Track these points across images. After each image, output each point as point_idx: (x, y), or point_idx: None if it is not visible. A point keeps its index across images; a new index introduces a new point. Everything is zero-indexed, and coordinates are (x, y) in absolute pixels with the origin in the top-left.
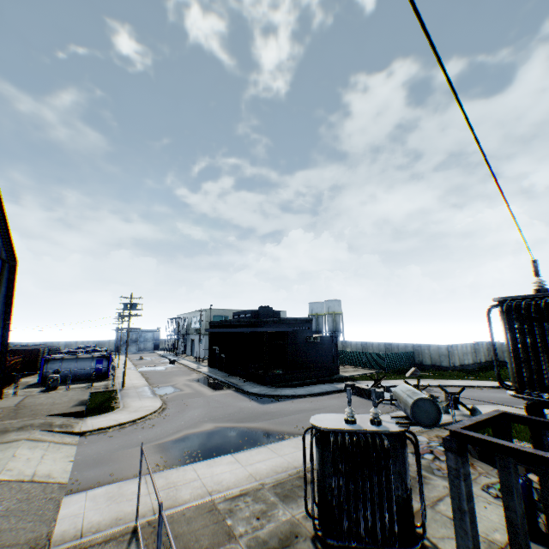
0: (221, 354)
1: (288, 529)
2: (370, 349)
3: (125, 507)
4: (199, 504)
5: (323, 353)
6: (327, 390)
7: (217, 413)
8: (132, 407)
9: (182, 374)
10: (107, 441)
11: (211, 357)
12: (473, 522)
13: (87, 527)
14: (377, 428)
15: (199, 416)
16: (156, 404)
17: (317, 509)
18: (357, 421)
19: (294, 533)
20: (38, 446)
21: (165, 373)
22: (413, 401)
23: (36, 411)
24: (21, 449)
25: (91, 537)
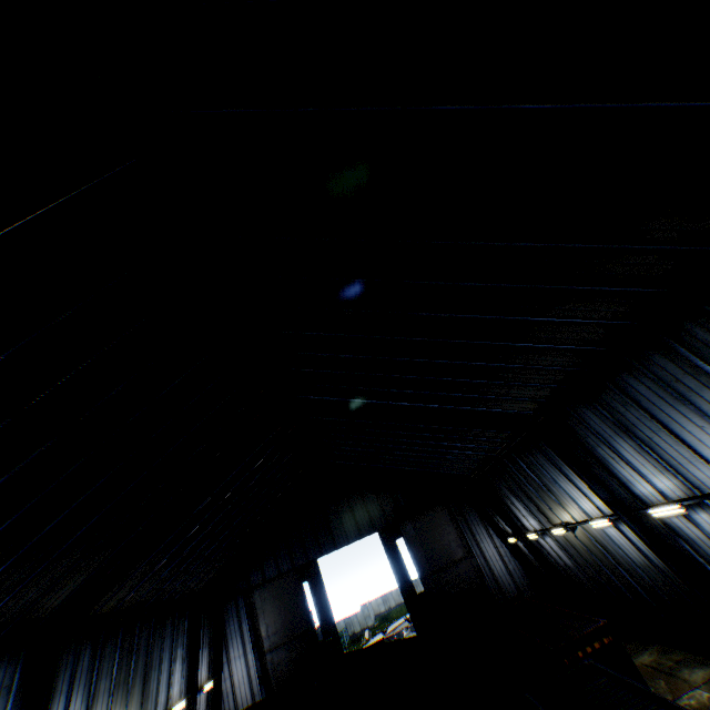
0: None
1: None
2: None
3: None
4: None
5: None
6: None
7: None
8: None
9: None
10: None
11: None
12: None
13: None
14: None
15: None
16: None
17: None
18: None
19: None
20: None
21: None
22: None
23: None
24: None
25: None
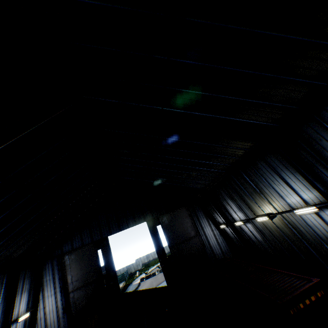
0: None
1: None
2: None
3: None
4: None
5: None
6: (138, 283)
7: None
8: None
9: None
10: None
11: None
12: None
13: None
14: None
15: None
16: None
17: None
18: None
19: None
20: None
21: None
22: None
23: None
24: None
25: None
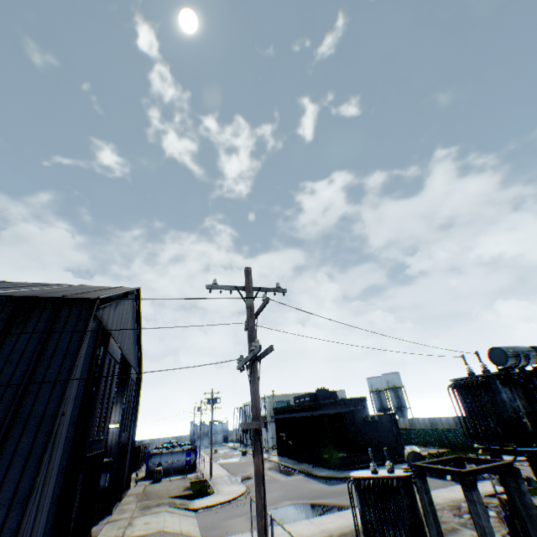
0: (288, 440)
1: None
2: (439, 425)
3: None
4: None
5: (384, 432)
6: None
7: (292, 493)
8: (224, 491)
9: None
10: (215, 514)
11: (279, 444)
12: (435, 518)
13: None
14: (390, 474)
15: (278, 495)
16: (242, 487)
17: None
18: (379, 472)
19: None
20: (174, 515)
21: (241, 463)
22: (407, 453)
23: (159, 494)
24: (166, 515)
25: None
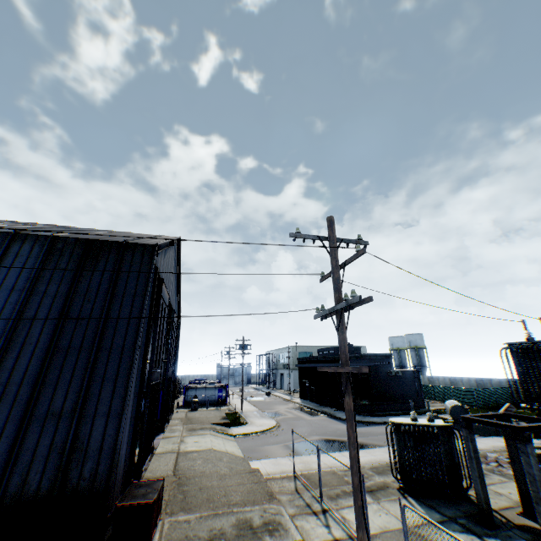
0: (311, 387)
1: (382, 484)
2: (459, 384)
3: (284, 467)
4: (326, 470)
5: (406, 387)
6: None
7: (320, 431)
8: (257, 423)
9: (280, 403)
10: (252, 440)
11: (302, 389)
12: (478, 464)
13: (270, 472)
14: (430, 423)
15: (307, 431)
16: (272, 422)
17: (399, 473)
18: (419, 420)
19: (386, 486)
20: (217, 438)
21: (266, 402)
22: (450, 407)
23: (200, 420)
24: (211, 438)
25: (274, 475)
